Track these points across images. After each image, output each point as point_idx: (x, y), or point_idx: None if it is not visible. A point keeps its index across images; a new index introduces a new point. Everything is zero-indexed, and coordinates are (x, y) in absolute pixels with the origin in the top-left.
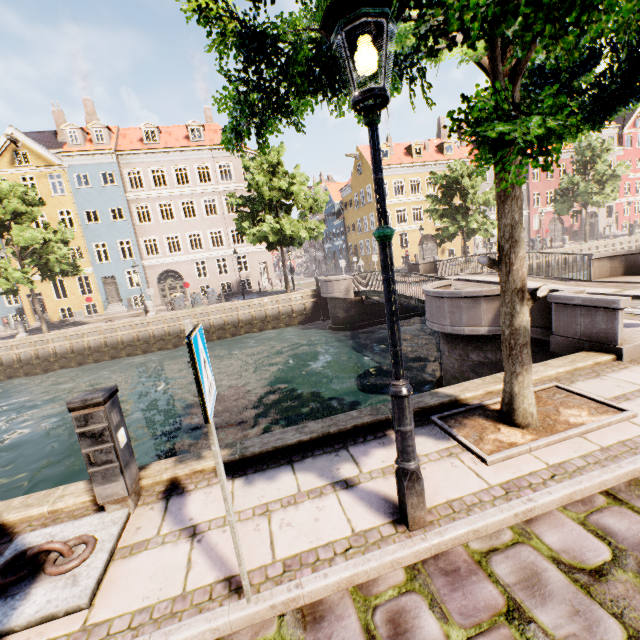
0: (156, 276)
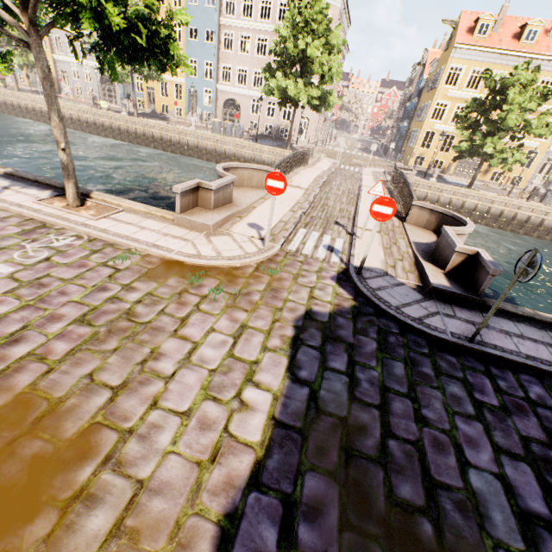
0: (223, 101)
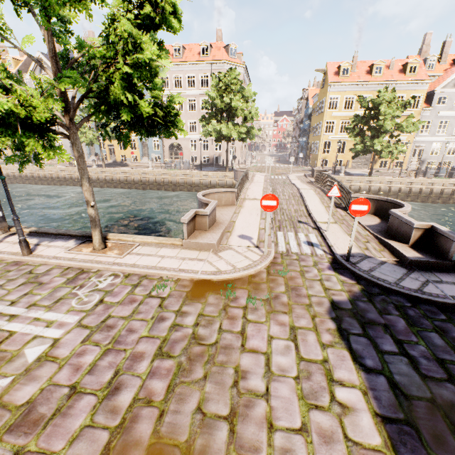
0: (168, 145)
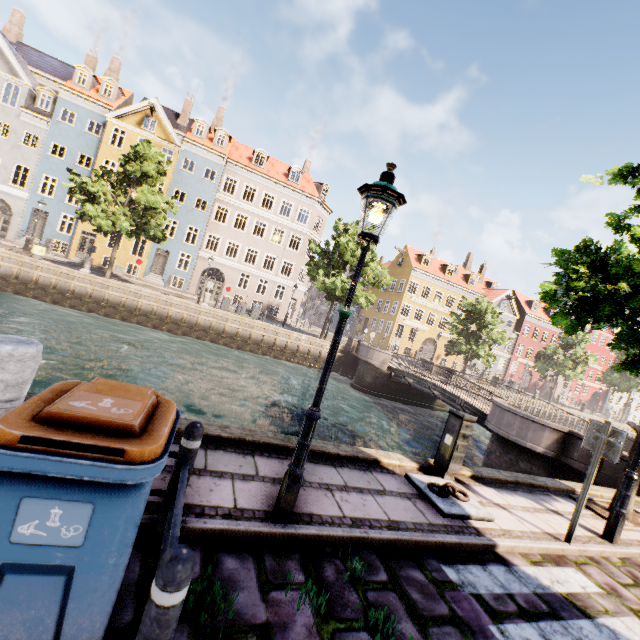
0: (203, 268)
